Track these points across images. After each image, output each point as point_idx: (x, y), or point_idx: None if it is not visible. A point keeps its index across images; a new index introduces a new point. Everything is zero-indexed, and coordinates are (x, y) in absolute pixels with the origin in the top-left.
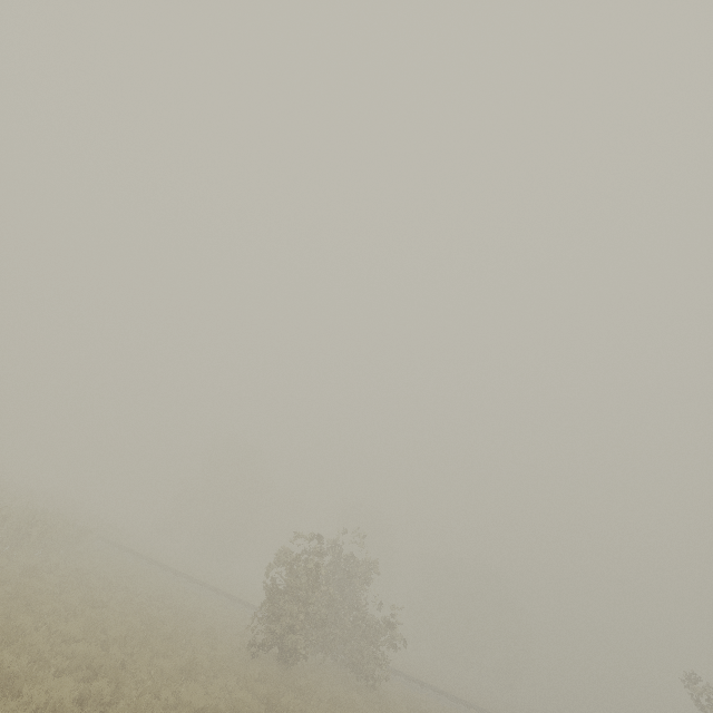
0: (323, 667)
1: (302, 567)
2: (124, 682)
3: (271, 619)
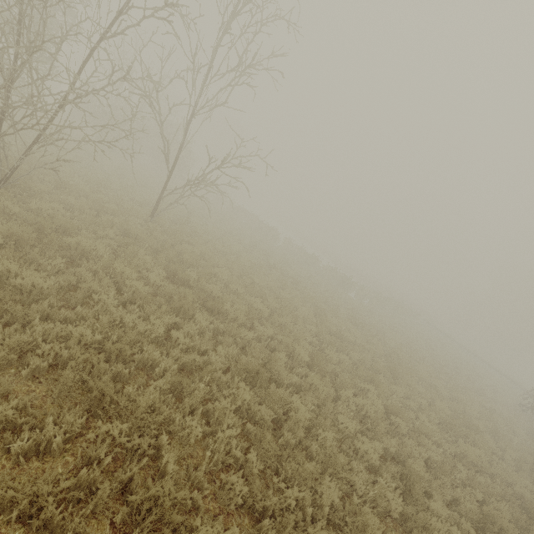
0: None
1: None
2: (451, 379)
3: None
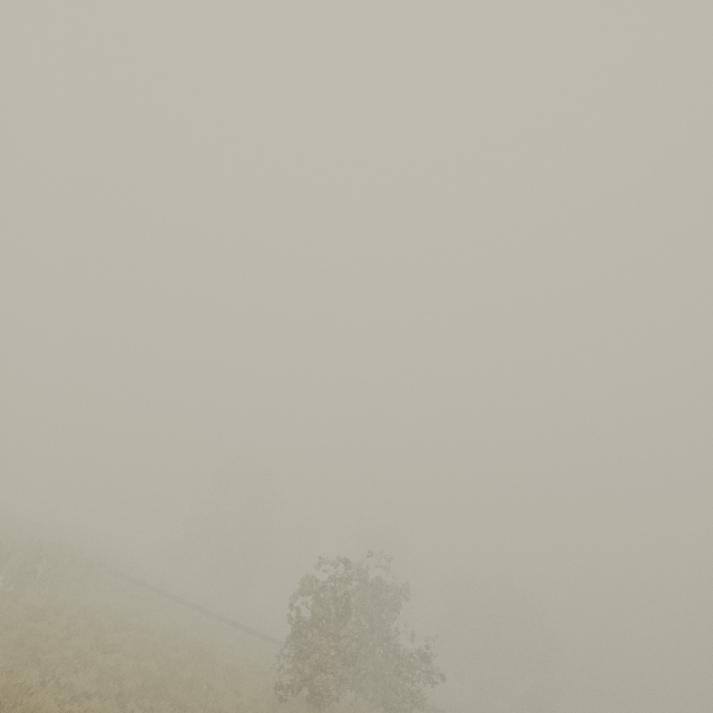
0: (355, 708)
1: (330, 597)
2: None
3: (298, 657)
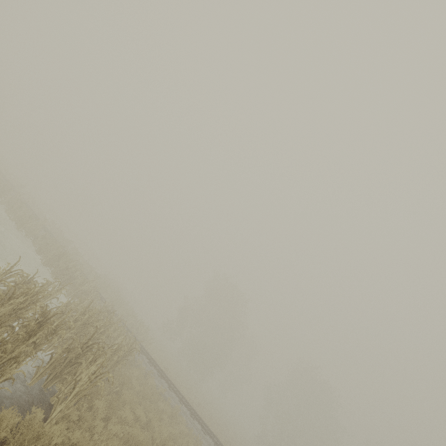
0: None
1: None
2: None
3: None
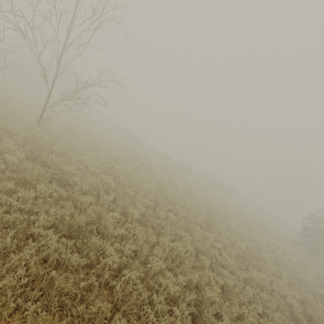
0: None
1: (321, 223)
2: (250, 227)
3: (303, 236)
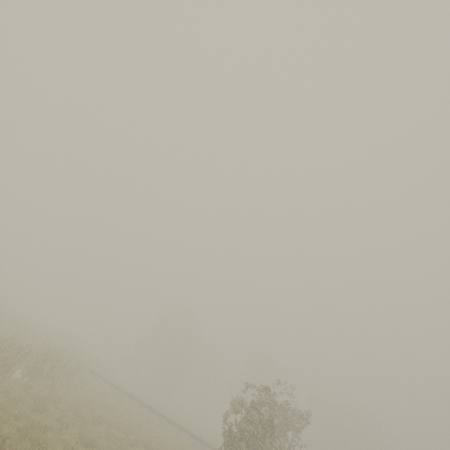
0: None
1: (257, 418)
2: None
3: None
